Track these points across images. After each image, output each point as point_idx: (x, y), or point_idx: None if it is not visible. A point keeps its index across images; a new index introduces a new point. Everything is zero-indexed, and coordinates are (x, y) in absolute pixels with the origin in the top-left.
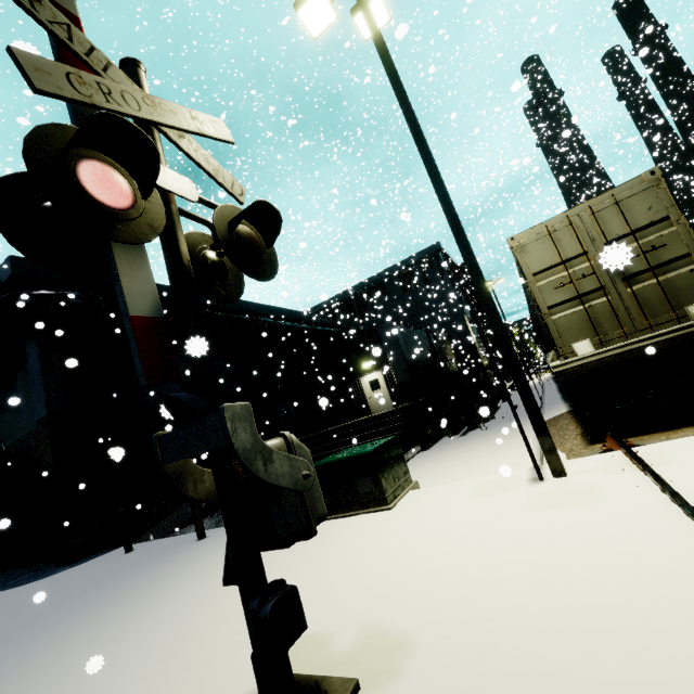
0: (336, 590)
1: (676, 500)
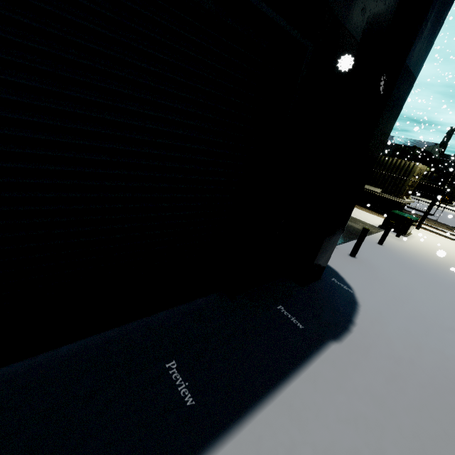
0: None
1: (449, 237)
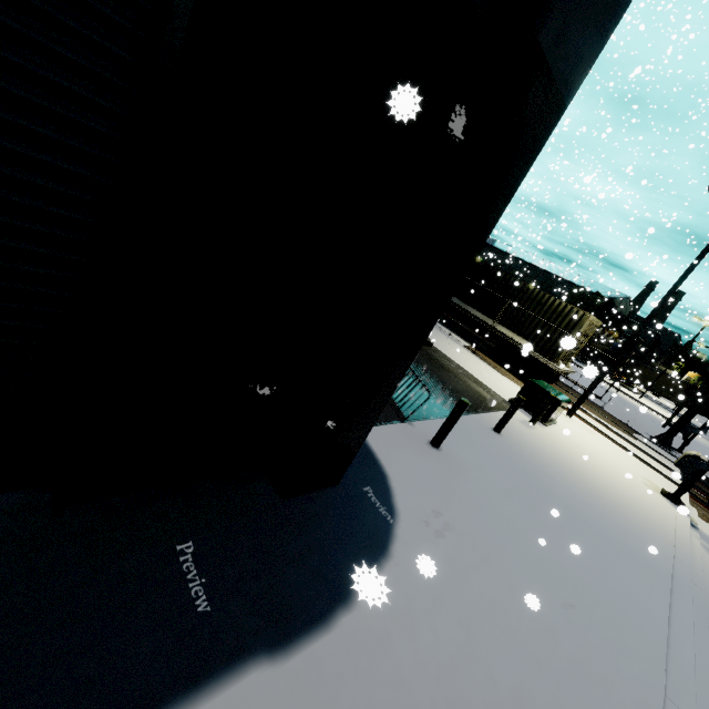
0: (623, 468)
1: (612, 438)
